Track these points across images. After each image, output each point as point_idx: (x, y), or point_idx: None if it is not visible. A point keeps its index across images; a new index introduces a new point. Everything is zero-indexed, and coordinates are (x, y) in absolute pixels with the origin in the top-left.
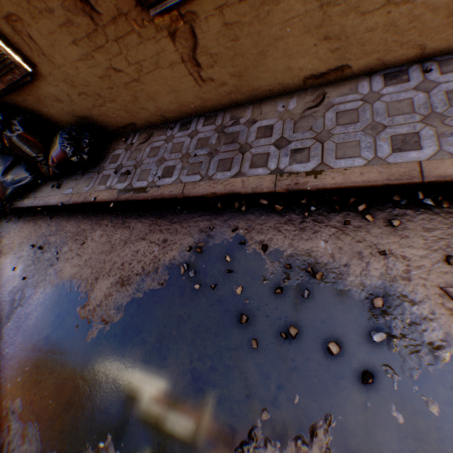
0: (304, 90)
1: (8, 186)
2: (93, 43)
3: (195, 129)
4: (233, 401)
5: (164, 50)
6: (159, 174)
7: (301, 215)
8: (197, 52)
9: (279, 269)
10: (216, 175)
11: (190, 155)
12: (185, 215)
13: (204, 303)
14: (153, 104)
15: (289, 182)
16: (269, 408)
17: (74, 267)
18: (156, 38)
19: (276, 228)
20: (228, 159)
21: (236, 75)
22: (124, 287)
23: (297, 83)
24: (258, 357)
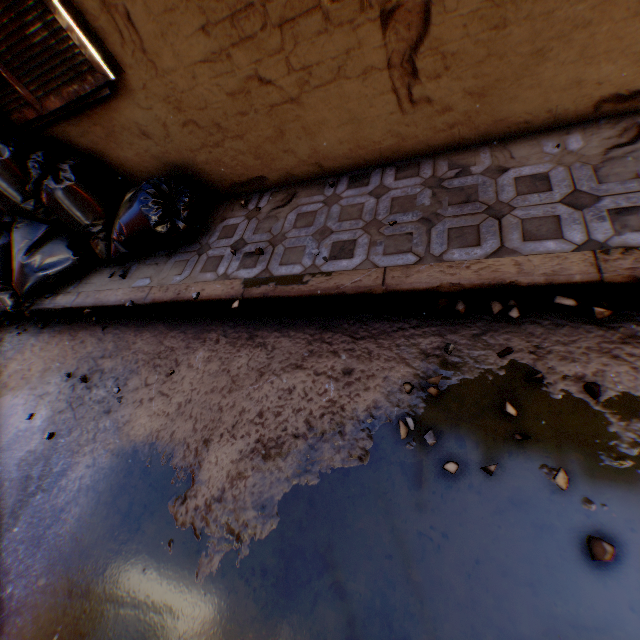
0: (591, 122)
1: (32, 272)
2: (236, 30)
3: (381, 184)
4: None
5: (362, 45)
6: (325, 253)
7: None
8: (420, 48)
9: None
10: (450, 254)
11: (381, 223)
12: (381, 325)
13: (477, 505)
14: (309, 144)
15: (630, 264)
16: None
17: (155, 416)
18: (355, 22)
19: (604, 352)
20: (468, 228)
21: (476, 93)
22: (272, 460)
23: (581, 110)
24: None
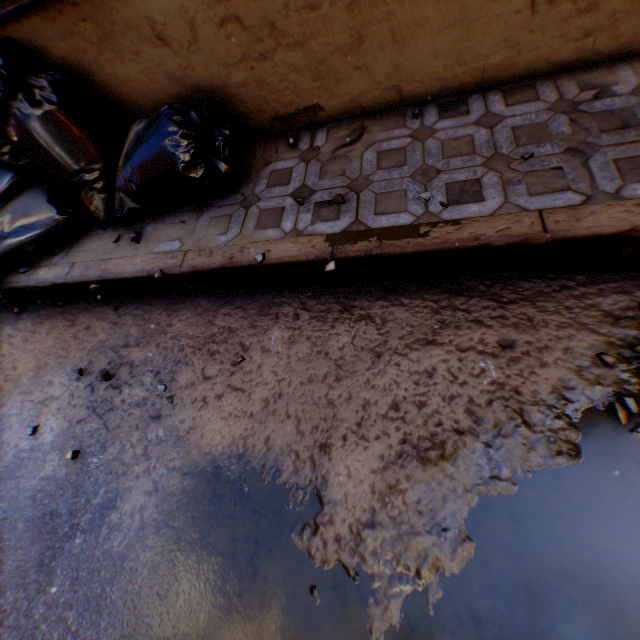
0: None
1: None
2: None
3: (488, 112)
4: None
5: None
6: (439, 198)
7: None
8: None
9: None
10: (630, 190)
11: (509, 157)
12: (534, 284)
13: None
14: (393, 57)
15: None
16: None
17: (232, 419)
18: None
19: None
20: None
21: None
22: (434, 466)
23: None
24: None
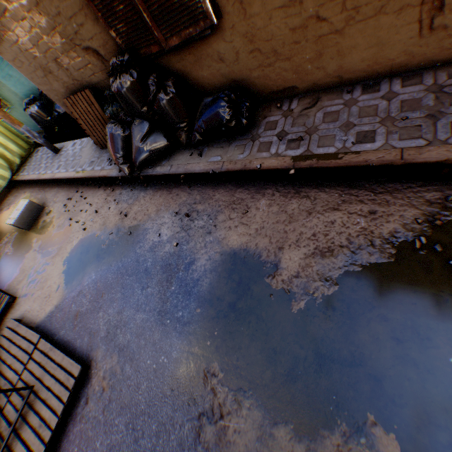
0: None
1: (143, 152)
2: None
3: (390, 90)
4: None
5: None
6: (351, 139)
7: None
8: None
9: None
10: None
11: (394, 118)
12: (393, 185)
13: None
14: (338, 62)
15: None
16: None
17: (242, 235)
18: None
19: None
20: None
21: None
22: (327, 258)
23: None
24: None
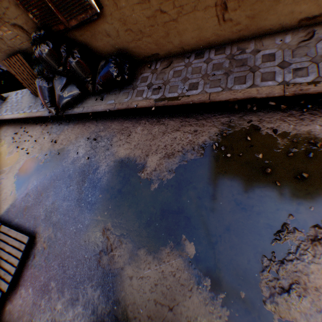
0: (296, 29)
1: (64, 98)
2: None
3: (209, 57)
4: (267, 213)
5: None
6: (186, 88)
7: (299, 111)
8: None
9: (288, 143)
10: (234, 87)
11: (209, 75)
12: (207, 115)
13: (235, 164)
14: (179, 39)
15: (294, 89)
16: (293, 214)
17: (126, 149)
18: None
19: (281, 120)
20: (241, 77)
21: (251, 17)
22: (171, 159)
23: (292, 24)
24: (281, 190)
